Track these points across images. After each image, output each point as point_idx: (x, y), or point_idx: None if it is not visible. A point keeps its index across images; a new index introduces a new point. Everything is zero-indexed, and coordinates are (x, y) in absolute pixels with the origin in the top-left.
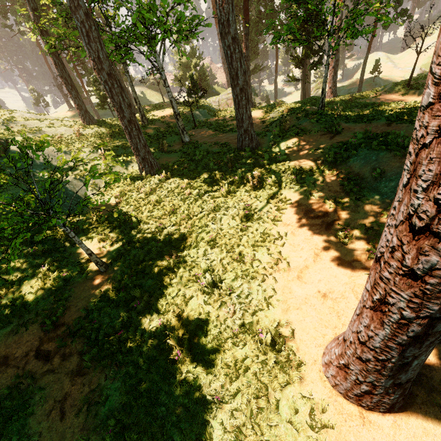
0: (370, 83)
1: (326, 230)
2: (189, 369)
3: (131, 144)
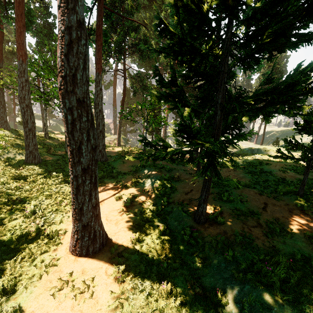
0: None
1: (113, 195)
2: None
3: (26, 142)
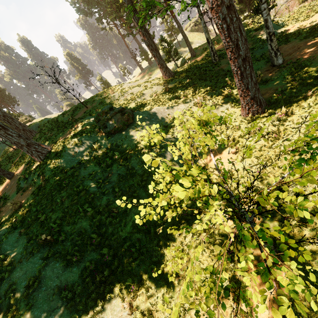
0: None
1: None
2: None
3: (241, 85)
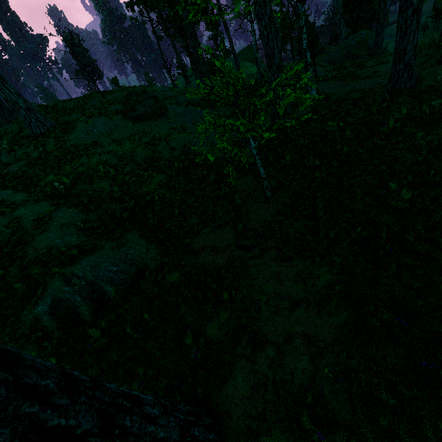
0: None
1: None
2: (406, 262)
3: (274, 93)
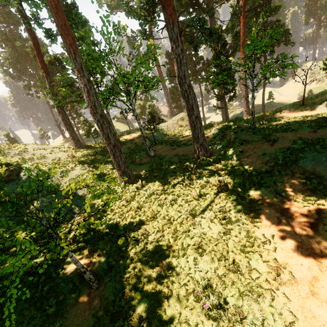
0: (268, 106)
1: (314, 231)
2: None
3: (115, 162)
